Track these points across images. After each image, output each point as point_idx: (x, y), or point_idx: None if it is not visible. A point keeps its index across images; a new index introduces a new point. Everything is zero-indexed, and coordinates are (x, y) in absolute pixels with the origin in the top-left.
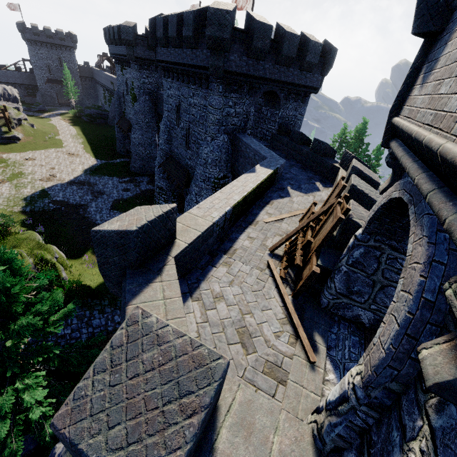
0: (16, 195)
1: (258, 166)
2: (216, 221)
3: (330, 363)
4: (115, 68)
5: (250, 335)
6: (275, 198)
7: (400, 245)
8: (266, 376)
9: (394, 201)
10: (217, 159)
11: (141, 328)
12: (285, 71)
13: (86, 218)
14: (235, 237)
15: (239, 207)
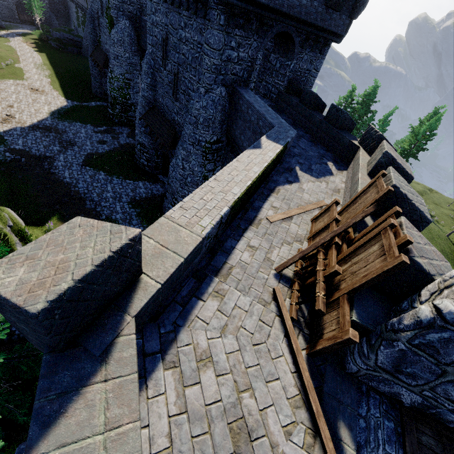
0: None
1: (265, 139)
2: (206, 233)
3: None
4: None
5: (249, 434)
6: (282, 183)
7: None
8: None
9: None
10: (211, 118)
11: None
12: (308, 4)
13: (52, 175)
14: (231, 245)
15: (239, 203)
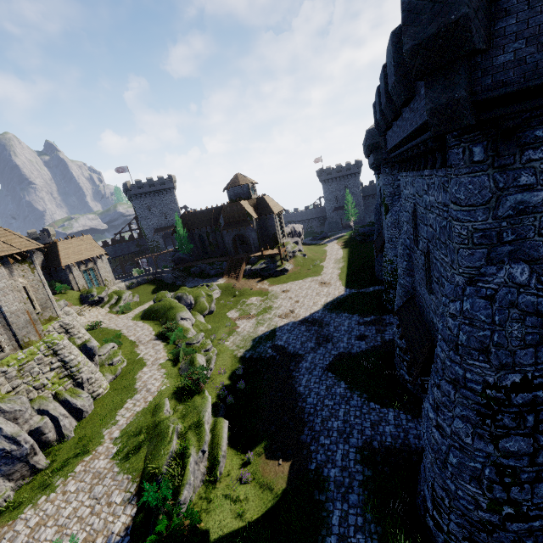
0: (251, 333)
1: None
2: None
3: None
4: None
5: None
6: None
7: None
8: None
9: None
10: (487, 335)
11: None
12: None
13: (291, 379)
14: None
15: None
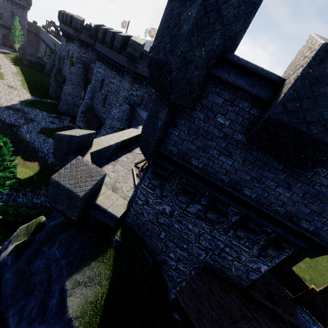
0: None
1: (141, 126)
2: (112, 144)
3: None
4: (59, 35)
5: (116, 189)
6: None
7: None
8: None
9: None
10: (120, 117)
11: (81, 161)
12: None
13: (18, 135)
14: (120, 156)
15: (125, 142)
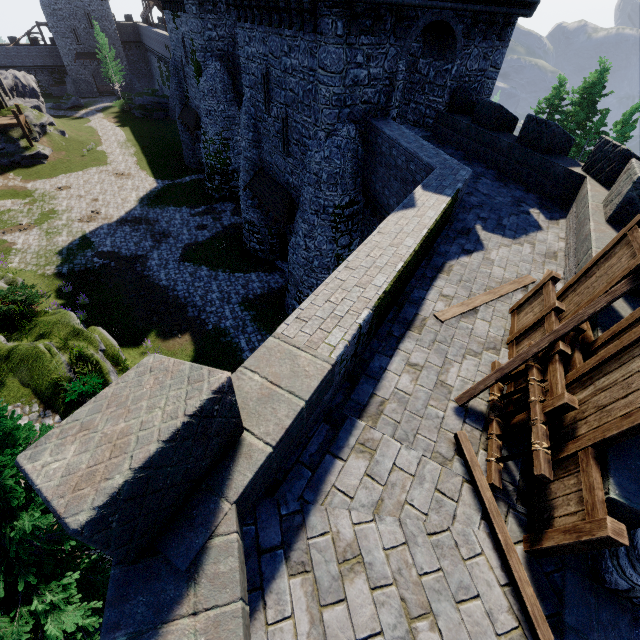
0: (47, 247)
1: (420, 191)
2: (338, 355)
3: None
4: None
5: None
6: (455, 255)
7: None
8: None
9: None
10: (338, 172)
11: None
12: None
13: (146, 278)
14: (381, 366)
15: (387, 298)
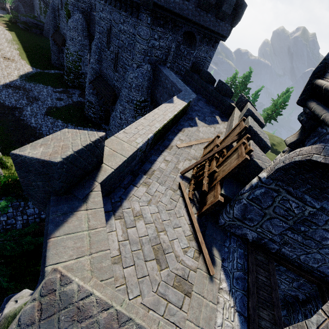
0: None
1: (176, 98)
2: (139, 146)
3: (224, 273)
4: None
5: (163, 251)
6: (186, 126)
7: (295, 191)
8: (176, 289)
9: (312, 161)
10: (140, 85)
11: (58, 299)
12: (205, 15)
13: (22, 121)
14: (154, 159)
15: (159, 133)
